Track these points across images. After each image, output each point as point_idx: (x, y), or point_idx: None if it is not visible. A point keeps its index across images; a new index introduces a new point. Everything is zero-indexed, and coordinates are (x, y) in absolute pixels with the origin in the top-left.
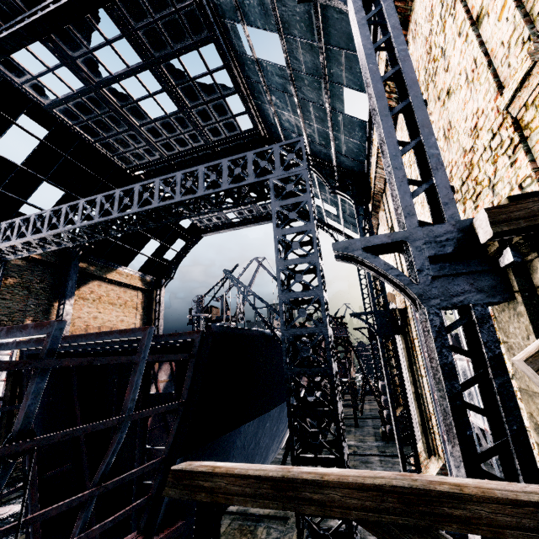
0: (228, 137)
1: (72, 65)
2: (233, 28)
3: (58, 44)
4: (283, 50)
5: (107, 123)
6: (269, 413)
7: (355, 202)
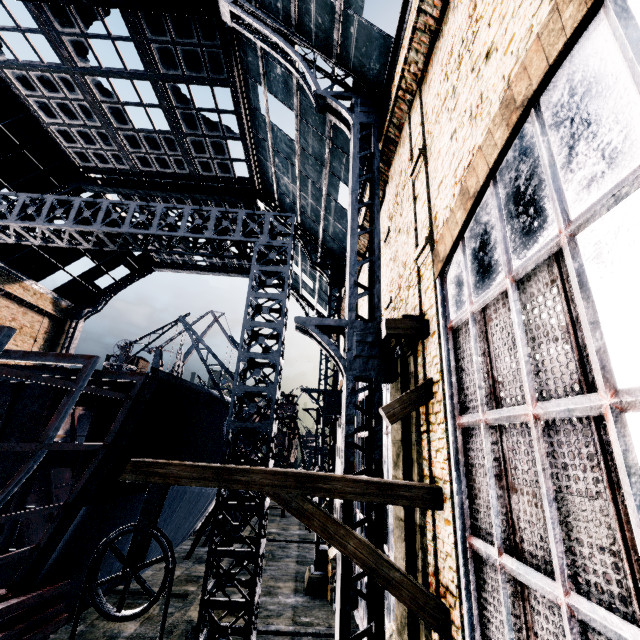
0: (219, 177)
1: (55, 38)
2: (254, 85)
3: (45, 11)
4: (296, 128)
5: (74, 110)
6: None
7: (331, 283)
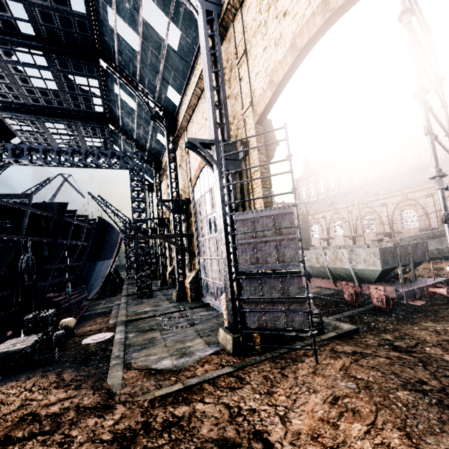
0: (85, 111)
1: None
2: (112, 82)
3: None
4: (136, 108)
5: None
6: (105, 261)
7: (155, 170)
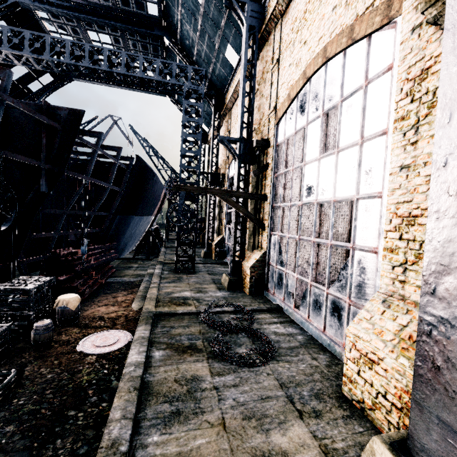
0: (135, 12)
1: None
2: None
3: None
4: None
5: None
6: (143, 217)
7: (215, 109)
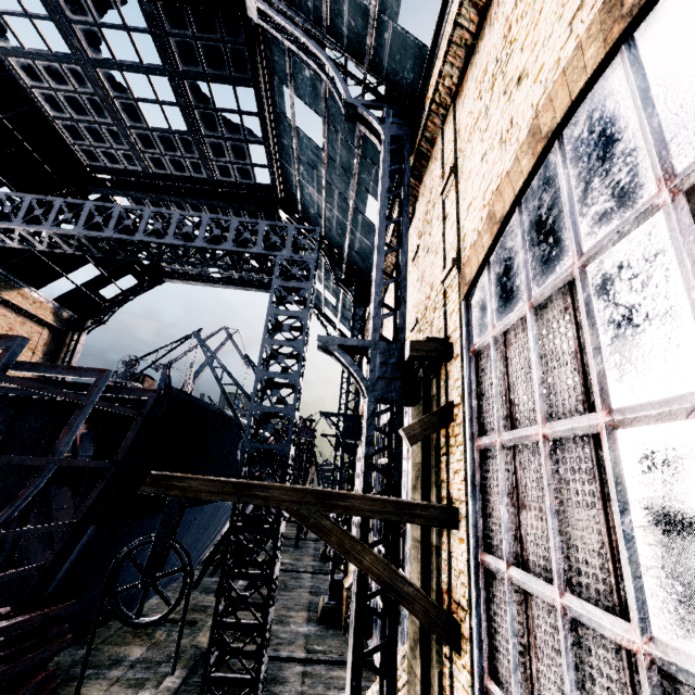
0: (239, 183)
1: (65, 26)
2: (280, 87)
3: None
4: (323, 135)
5: (84, 105)
6: (202, 507)
7: (355, 301)
